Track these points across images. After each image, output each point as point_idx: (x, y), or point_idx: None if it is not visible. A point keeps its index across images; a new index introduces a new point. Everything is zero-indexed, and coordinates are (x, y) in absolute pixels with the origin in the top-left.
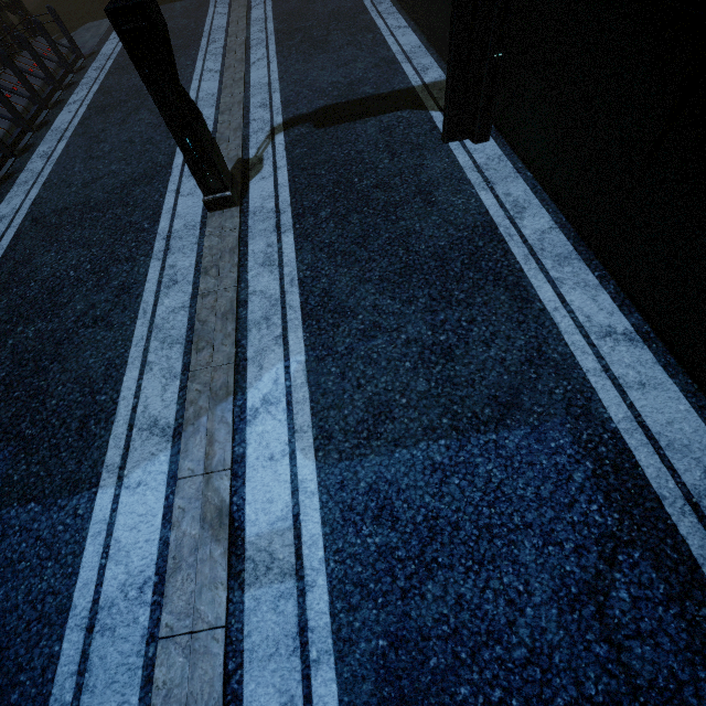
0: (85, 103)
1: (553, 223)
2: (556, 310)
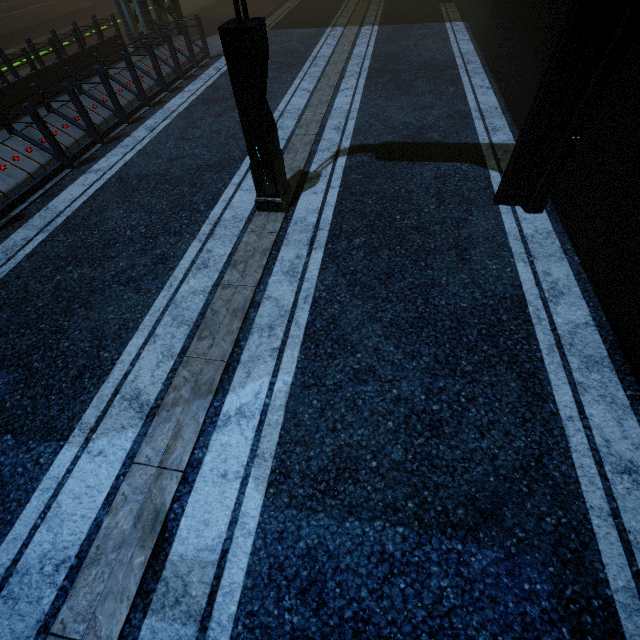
0: (196, 93)
1: (590, 319)
2: (570, 419)
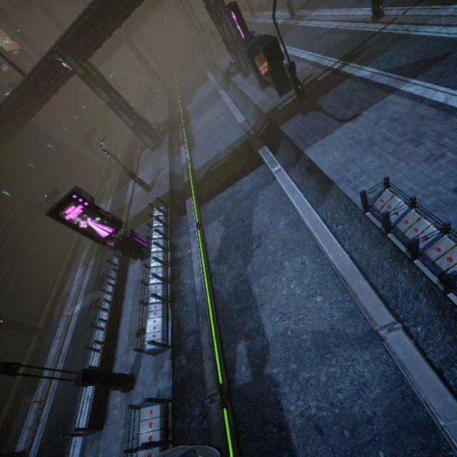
0: None
1: None
2: None
